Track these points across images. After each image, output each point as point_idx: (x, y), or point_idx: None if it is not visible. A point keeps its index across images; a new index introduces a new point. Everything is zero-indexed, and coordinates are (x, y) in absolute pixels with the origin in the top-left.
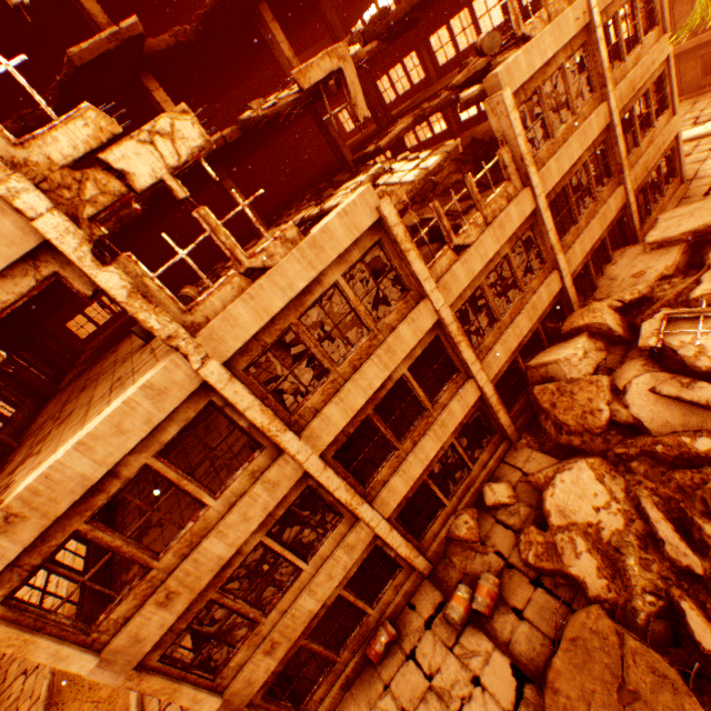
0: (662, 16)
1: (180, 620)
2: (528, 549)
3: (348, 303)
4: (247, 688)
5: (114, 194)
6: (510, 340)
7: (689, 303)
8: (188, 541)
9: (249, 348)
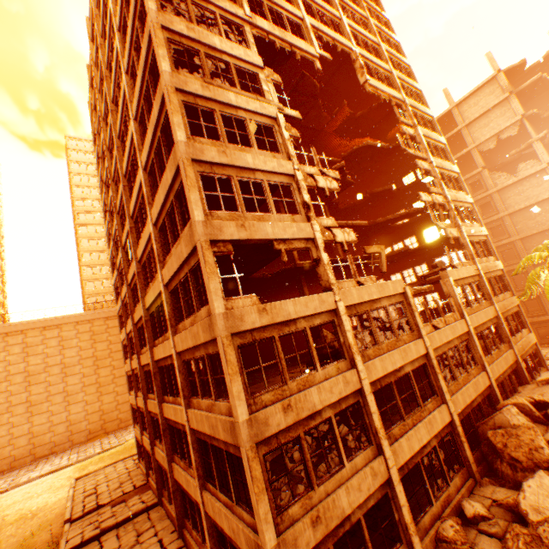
0: (510, 288)
1: (282, 434)
2: (516, 539)
3: (387, 318)
4: (292, 548)
5: (330, 238)
6: (464, 395)
7: None
8: (303, 382)
9: (351, 308)
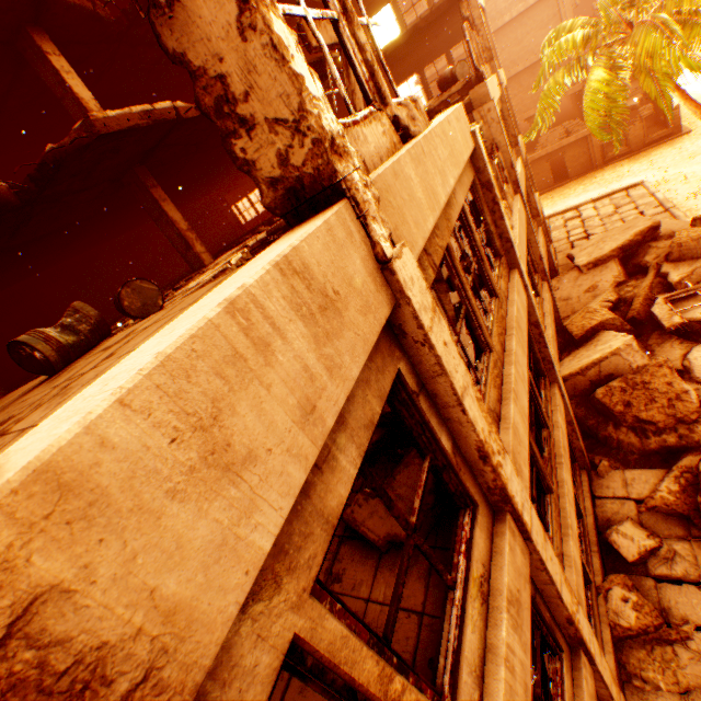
0: (515, 122)
1: None
2: None
3: (472, 247)
4: None
5: None
6: (553, 343)
7: (675, 287)
8: None
9: (420, 263)
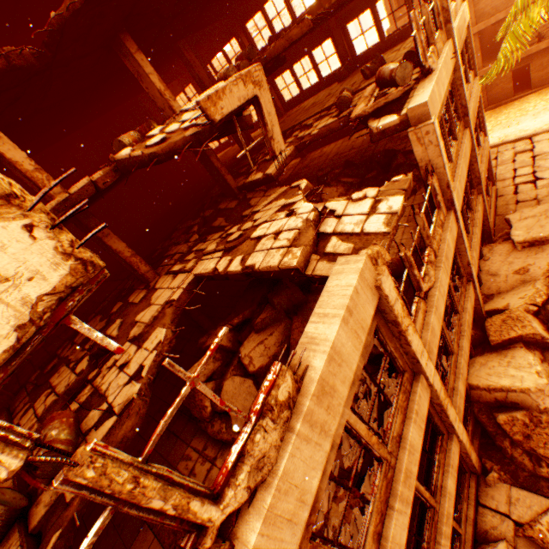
0: (473, 63)
1: None
2: None
3: (357, 441)
4: None
5: None
6: (463, 369)
7: None
8: None
9: None
